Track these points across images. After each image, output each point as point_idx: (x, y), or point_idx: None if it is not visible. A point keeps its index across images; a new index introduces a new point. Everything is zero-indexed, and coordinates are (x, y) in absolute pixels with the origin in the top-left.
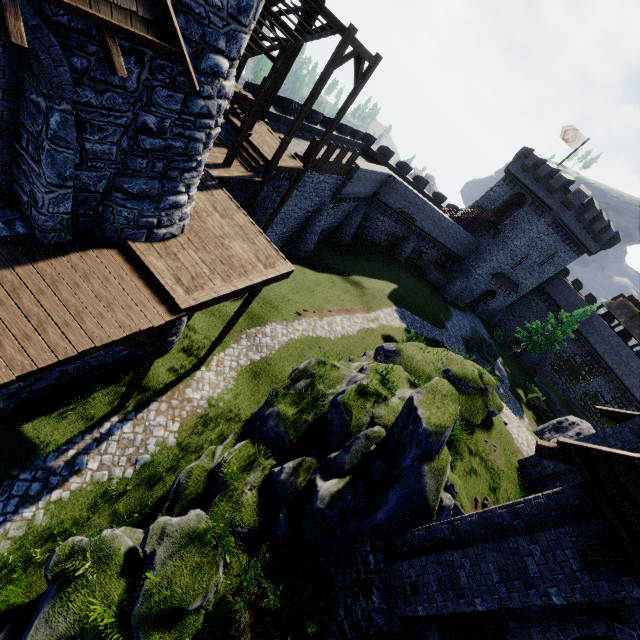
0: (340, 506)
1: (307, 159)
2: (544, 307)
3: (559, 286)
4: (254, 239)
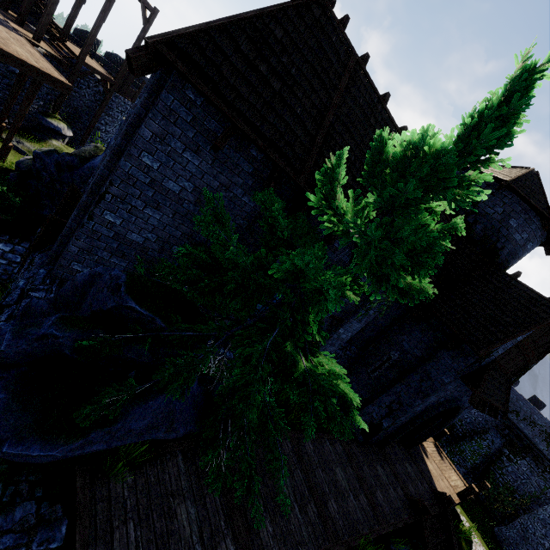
0: (57, 159)
1: (117, 74)
2: None
3: None
4: (40, 60)
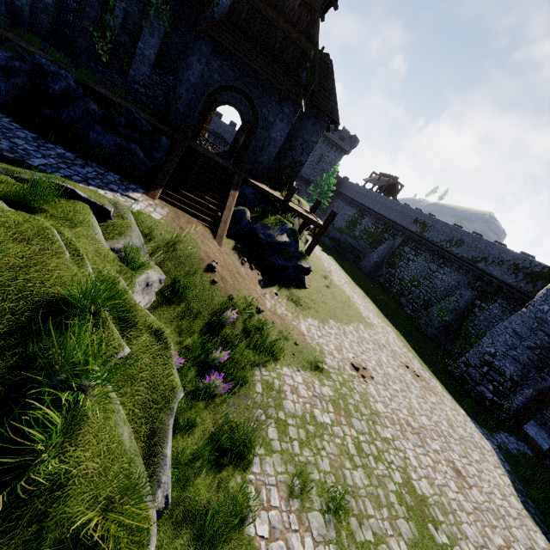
0: None
1: None
2: (340, 201)
3: (345, 185)
4: None
